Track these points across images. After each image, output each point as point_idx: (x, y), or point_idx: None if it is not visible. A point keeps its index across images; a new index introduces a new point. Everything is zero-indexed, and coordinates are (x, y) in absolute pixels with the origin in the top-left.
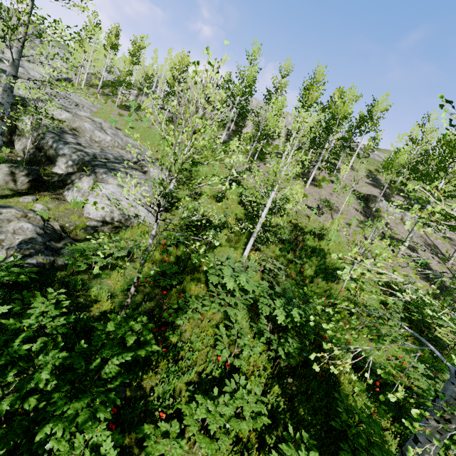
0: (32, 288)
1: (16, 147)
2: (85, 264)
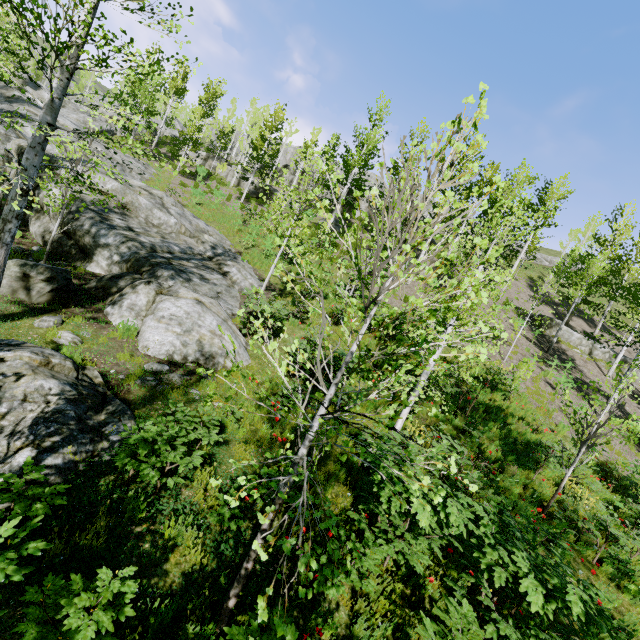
0: (55, 535)
1: (32, 230)
2: (155, 469)
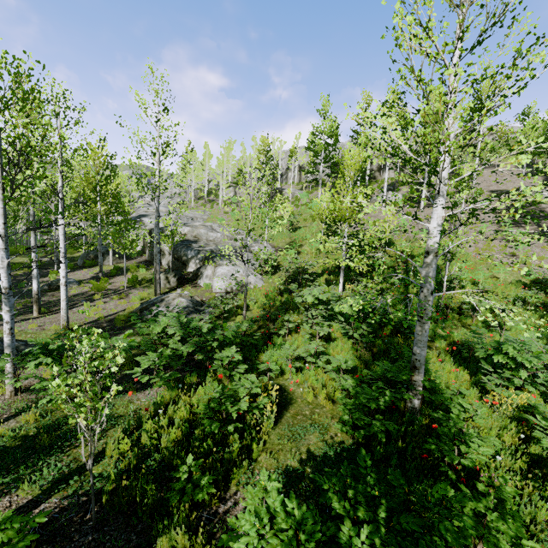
0: None
1: (163, 264)
2: (217, 311)
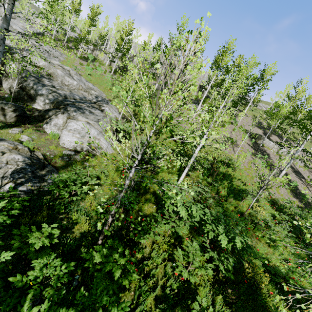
0: (25, 215)
1: (4, 86)
2: (67, 192)
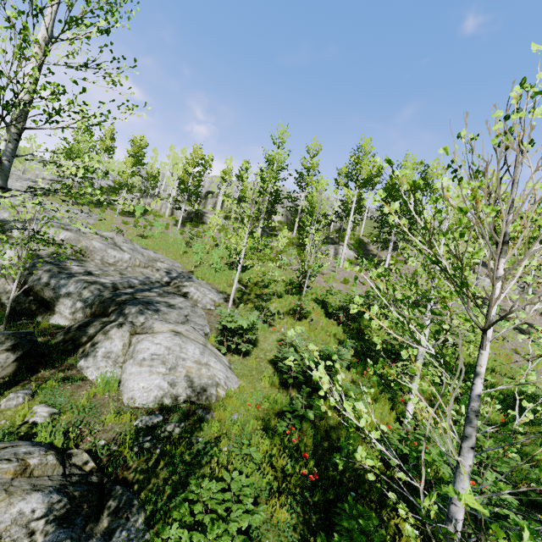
0: None
1: None
2: None
